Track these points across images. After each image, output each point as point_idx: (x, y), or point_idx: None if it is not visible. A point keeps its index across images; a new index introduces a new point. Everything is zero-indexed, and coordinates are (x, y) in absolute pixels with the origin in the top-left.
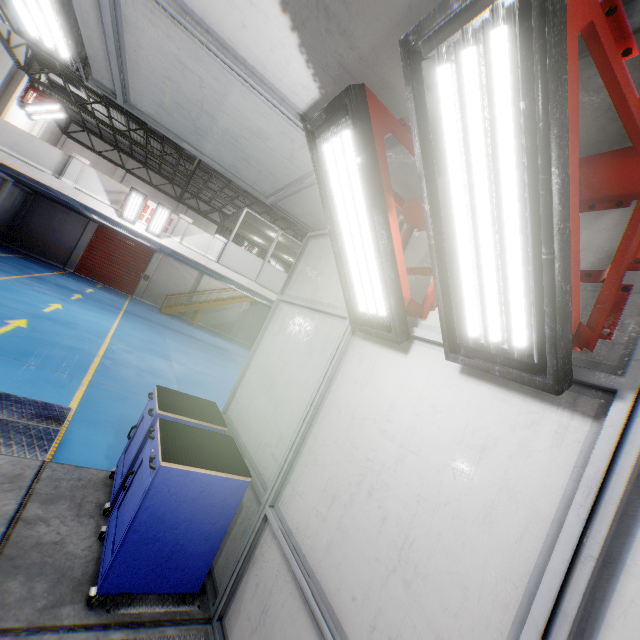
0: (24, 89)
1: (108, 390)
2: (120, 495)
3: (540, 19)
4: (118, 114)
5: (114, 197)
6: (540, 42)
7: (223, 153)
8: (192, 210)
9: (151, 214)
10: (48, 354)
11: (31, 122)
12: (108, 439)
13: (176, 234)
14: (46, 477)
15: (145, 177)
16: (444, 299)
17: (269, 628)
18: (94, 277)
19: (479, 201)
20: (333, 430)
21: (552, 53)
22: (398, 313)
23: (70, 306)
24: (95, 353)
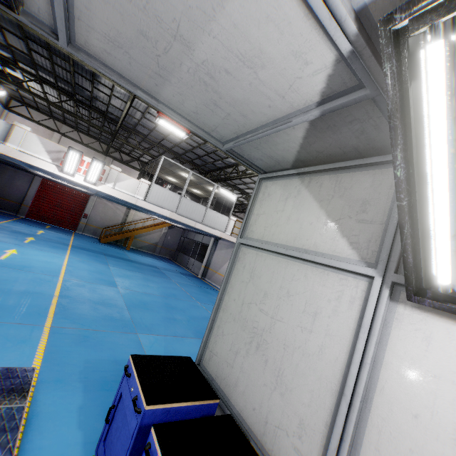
0: None
1: (69, 333)
2: None
3: None
4: (51, 89)
5: (54, 156)
6: None
7: (186, 97)
8: (117, 161)
9: (87, 167)
10: (7, 305)
11: None
12: (77, 398)
13: (109, 181)
14: None
15: (77, 138)
16: None
17: None
18: (43, 220)
19: None
20: (415, 447)
21: None
22: None
23: (25, 249)
24: (52, 294)
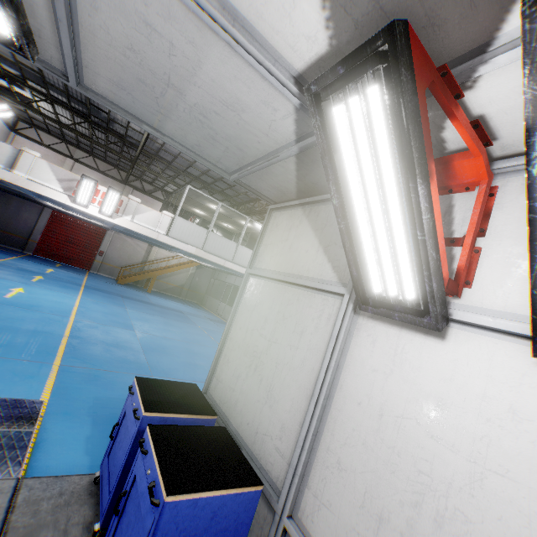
0: None
1: (79, 372)
2: (112, 519)
3: None
4: (63, 110)
5: (66, 184)
6: None
7: (187, 132)
8: (137, 190)
9: (102, 197)
10: (14, 343)
11: None
12: (85, 430)
13: (127, 213)
14: (22, 501)
15: (92, 165)
16: None
17: None
18: (53, 257)
19: None
20: (356, 427)
21: None
22: (439, 297)
23: (32, 288)
24: (61, 334)
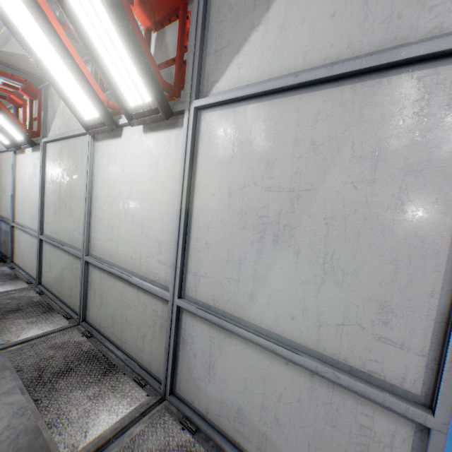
0: None
1: None
2: None
3: None
4: None
5: None
6: None
7: None
8: None
9: None
10: None
11: None
12: None
13: None
14: None
15: None
16: (8, 132)
17: (21, 247)
18: None
19: None
20: (20, 188)
21: None
22: (11, 140)
23: None
24: None
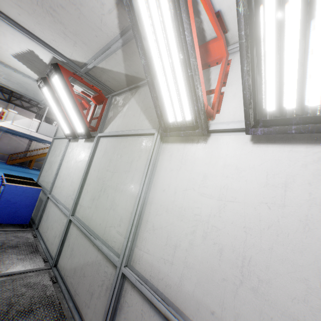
0: None
1: None
2: None
3: (58, 77)
4: None
5: None
6: (59, 80)
7: (17, 87)
8: (18, 106)
9: None
10: None
11: None
12: None
13: (9, 119)
14: None
15: None
16: (73, 125)
17: (49, 218)
18: None
19: (67, 104)
20: (64, 167)
21: (62, 82)
22: (71, 131)
23: None
24: None
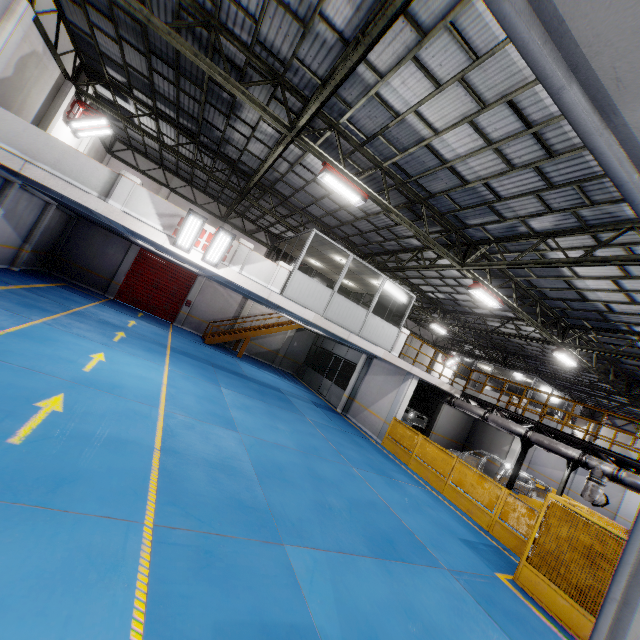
0: (69, 103)
1: (182, 544)
2: None
3: None
4: (168, 127)
5: (167, 221)
6: None
7: None
8: (237, 230)
9: (208, 240)
10: (89, 470)
11: (76, 140)
12: None
13: (235, 262)
14: None
15: (189, 196)
16: None
17: None
18: (134, 304)
19: None
20: None
21: None
22: None
23: (113, 354)
24: (151, 444)
